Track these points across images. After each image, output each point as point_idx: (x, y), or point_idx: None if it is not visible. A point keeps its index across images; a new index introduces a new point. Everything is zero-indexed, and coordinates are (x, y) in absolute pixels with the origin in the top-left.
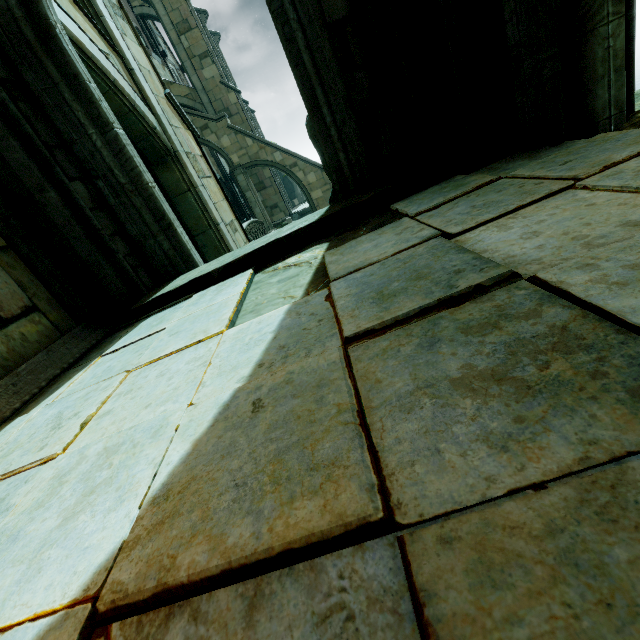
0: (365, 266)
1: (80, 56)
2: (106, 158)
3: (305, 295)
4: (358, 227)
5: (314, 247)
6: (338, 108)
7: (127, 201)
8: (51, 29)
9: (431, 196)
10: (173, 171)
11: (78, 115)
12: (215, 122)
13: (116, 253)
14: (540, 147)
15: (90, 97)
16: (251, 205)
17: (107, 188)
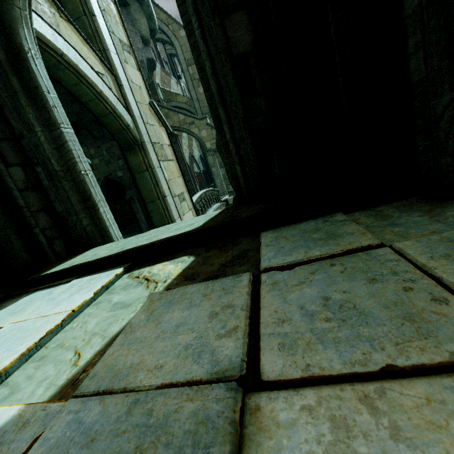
0: (118, 390)
1: (75, 74)
2: (46, 150)
3: (80, 370)
4: (228, 246)
5: (183, 258)
6: (237, 127)
7: (59, 184)
8: (23, 53)
9: (297, 239)
10: (138, 155)
11: (29, 116)
12: (199, 120)
13: (33, 227)
14: (447, 199)
15: (45, 104)
16: (214, 177)
17: (44, 173)
